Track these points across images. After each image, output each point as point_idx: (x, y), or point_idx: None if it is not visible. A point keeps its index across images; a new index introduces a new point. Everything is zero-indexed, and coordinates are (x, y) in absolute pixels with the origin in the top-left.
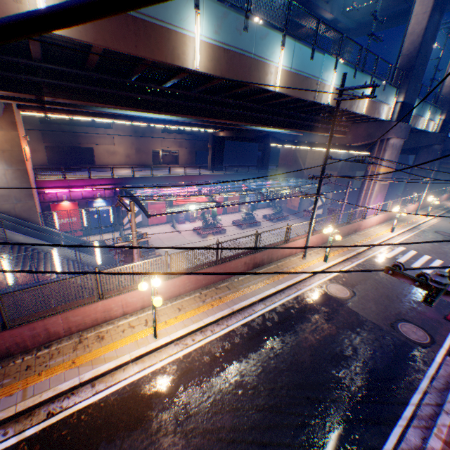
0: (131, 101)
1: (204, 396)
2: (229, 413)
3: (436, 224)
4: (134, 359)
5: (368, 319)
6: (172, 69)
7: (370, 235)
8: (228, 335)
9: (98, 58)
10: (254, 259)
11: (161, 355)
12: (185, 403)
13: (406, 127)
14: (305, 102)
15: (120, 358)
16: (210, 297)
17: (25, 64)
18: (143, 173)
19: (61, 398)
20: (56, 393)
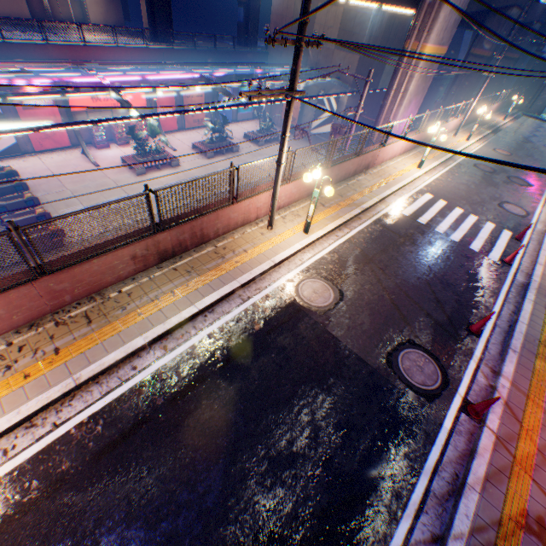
0: None
1: None
2: None
3: (477, 153)
4: None
5: (353, 353)
6: None
7: (388, 174)
8: (49, 454)
9: None
10: (157, 245)
11: None
12: None
13: None
14: None
15: None
16: (32, 352)
17: None
18: None
19: None
20: None
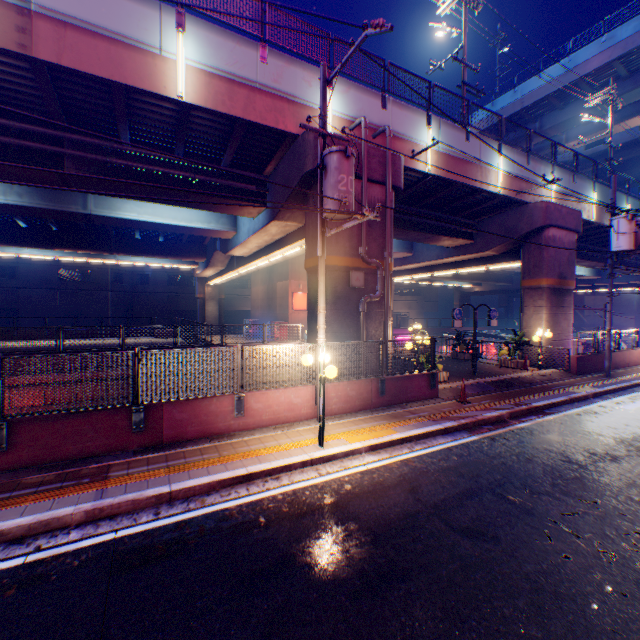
0: None
1: None
2: None
3: None
4: None
5: None
6: (594, 232)
7: None
8: None
9: None
10: None
11: None
12: None
13: None
14: None
15: None
16: None
17: None
18: None
19: None
20: None
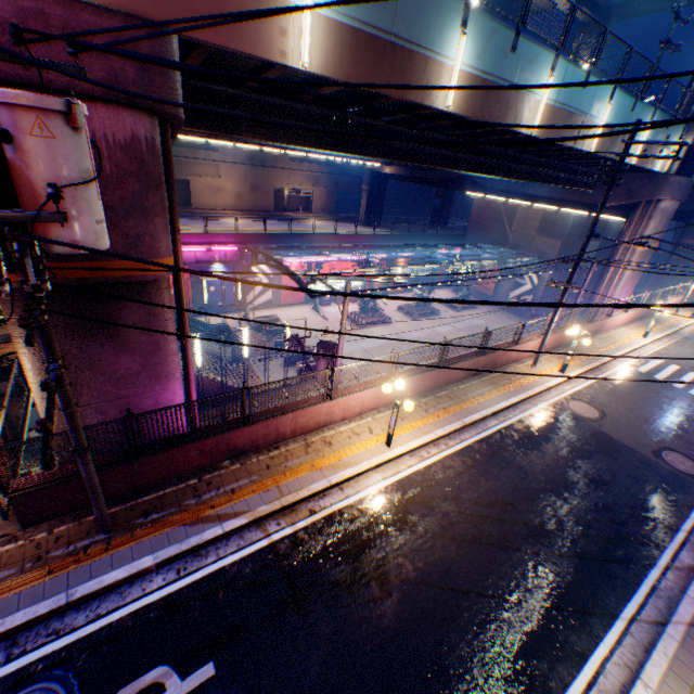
0: (335, 142)
1: (460, 507)
2: (492, 523)
3: None
4: (373, 467)
5: (624, 445)
6: (404, 103)
7: (614, 340)
8: (466, 450)
9: (328, 93)
10: (476, 363)
11: (399, 465)
12: (444, 512)
13: (687, 184)
14: (559, 147)
15: (360, 465)
16: (432, 406)
17: (231, 95)
18: (268, 226)
19: (315, 498)
20: (311, 492)
